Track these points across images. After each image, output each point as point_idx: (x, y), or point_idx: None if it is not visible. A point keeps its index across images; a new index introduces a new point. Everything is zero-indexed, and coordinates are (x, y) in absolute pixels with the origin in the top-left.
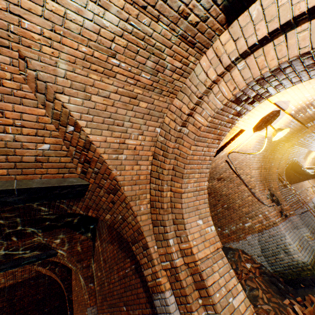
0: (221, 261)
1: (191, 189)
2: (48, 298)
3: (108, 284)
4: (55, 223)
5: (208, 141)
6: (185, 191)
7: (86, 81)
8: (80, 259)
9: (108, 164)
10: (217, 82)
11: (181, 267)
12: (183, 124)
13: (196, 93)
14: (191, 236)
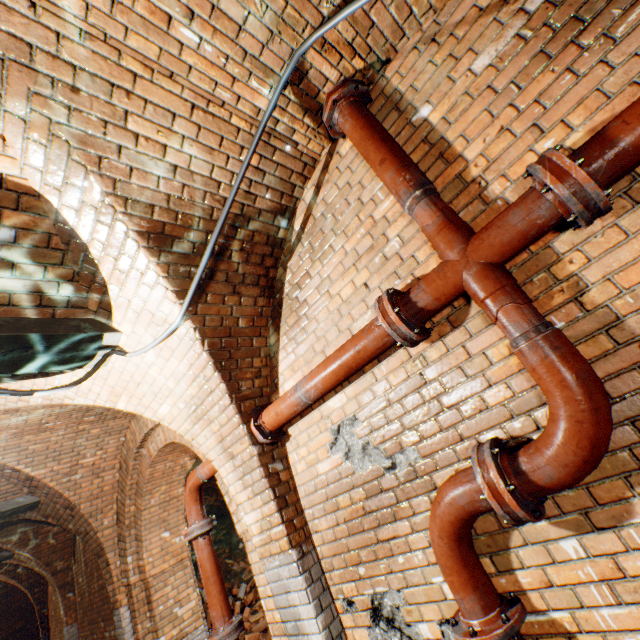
0: (182, 572)
1: (157, 502)
2: (3, 618)
3: (89, 594)
4: (7, 520)
5: (172, 457)
6: (147, 507)
7: (22, 441)
8: (52, 560)
9: (58, 488)
10: (158, 426)
11: (137, 583)
12: (139, 447)
13: (143, 429)
14: (148, 553)
